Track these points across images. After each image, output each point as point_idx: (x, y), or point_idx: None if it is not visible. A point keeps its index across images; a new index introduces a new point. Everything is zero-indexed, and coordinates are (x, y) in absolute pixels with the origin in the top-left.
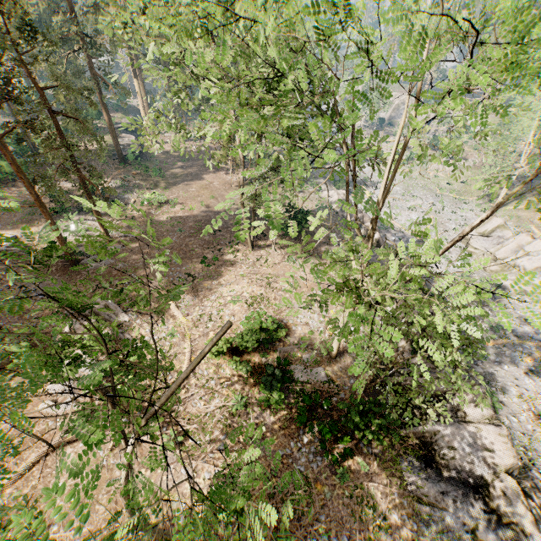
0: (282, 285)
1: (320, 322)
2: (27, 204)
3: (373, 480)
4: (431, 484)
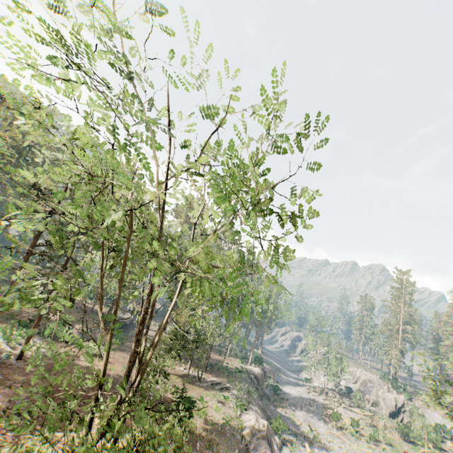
0: None
1: None
2: (14, 313)
3: None
4: None
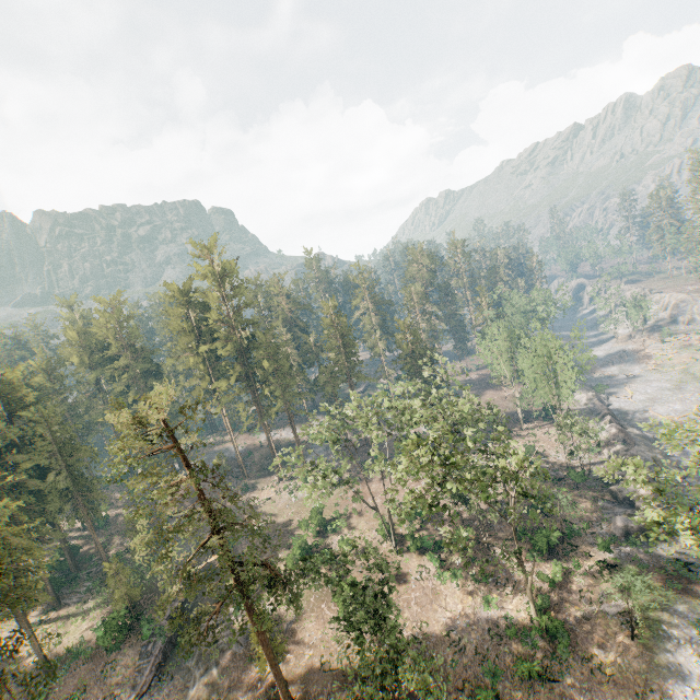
0: (541, 444)
1: (563, 457)
2: None
3: (582, 502)
4: (610, 504)
